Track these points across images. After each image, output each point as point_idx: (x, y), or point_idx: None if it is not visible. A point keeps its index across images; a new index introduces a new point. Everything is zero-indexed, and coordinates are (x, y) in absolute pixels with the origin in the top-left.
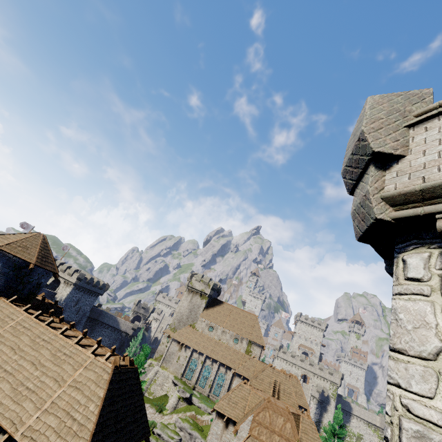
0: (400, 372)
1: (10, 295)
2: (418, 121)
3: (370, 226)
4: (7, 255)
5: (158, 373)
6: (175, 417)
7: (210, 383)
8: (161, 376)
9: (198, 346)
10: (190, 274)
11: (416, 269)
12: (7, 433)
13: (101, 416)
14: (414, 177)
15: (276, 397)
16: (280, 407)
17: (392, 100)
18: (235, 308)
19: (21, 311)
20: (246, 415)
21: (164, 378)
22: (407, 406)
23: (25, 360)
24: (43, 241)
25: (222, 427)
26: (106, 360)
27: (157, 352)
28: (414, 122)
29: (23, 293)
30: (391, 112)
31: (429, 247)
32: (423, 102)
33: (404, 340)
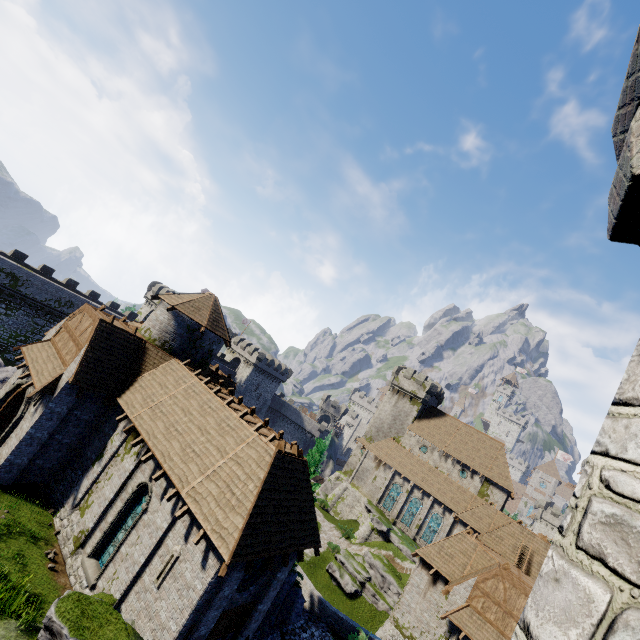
0: (616, 433)
1: (184, 358)
2: None
3: (626, 199)
4: (182, 316)
5: (347, 491)
6: (365, 550)
7: (419, 523)
8: (350, 496)
9: (403, 468)
10: (397, 367)
11: None
12: (176, 488)
13: (260, 499)
14: None
15: (524, 570)
16: (526, 583)
17: None
18: (464, 425)
19: (192, 375)
20: (466, 576)
21: (355, 498)
22: (608, 480)
23: (194, 424)
24: (215, 303)
25: (426, 580)
26: (269, 441)
27: (347, 465)
28: None
29: (196, 358)
30: None
31: None
32: None
33: (639, 384)
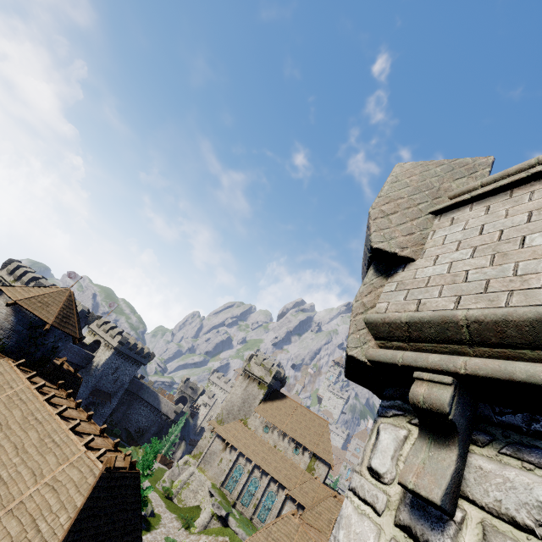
0: None
1: (19, 357)
2: (446, 207)
3: (346, 363)
4: (24, 311)
5: (193, 476)
6: (203, 539)
7: (256, 502)
8: (196, 480)
9: (247, 449)
10: (250, 354)
11: (383, 455)
12: None
13: (71, 533)
14: (411, 297)
15: None
16: None
17: (427, 171)
18: (300, 406)
19: (23, 379)
20: None
21: (200, 483)
22: None
23: (9, 441)
24: (69, 298)
25: None
26: (98, 457)
27: (197, 448)
28: (440, 208)
29: (35, 356)
30: (419, 189)
31: (411, 421)
32: (471, 177)
33: None
